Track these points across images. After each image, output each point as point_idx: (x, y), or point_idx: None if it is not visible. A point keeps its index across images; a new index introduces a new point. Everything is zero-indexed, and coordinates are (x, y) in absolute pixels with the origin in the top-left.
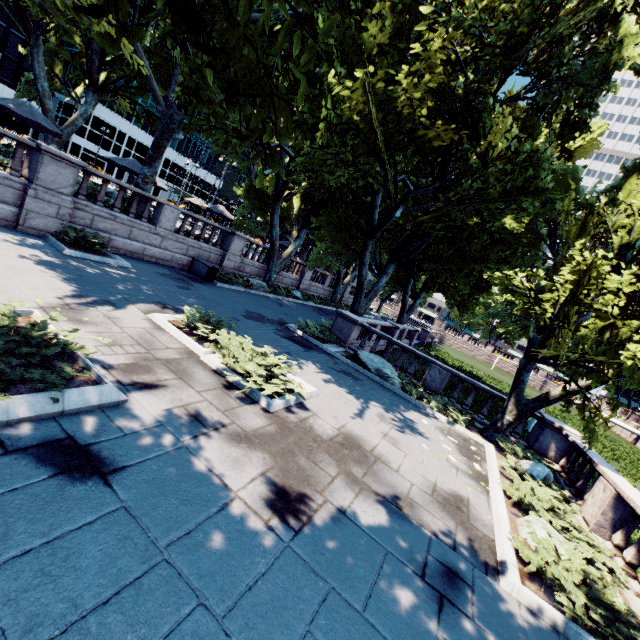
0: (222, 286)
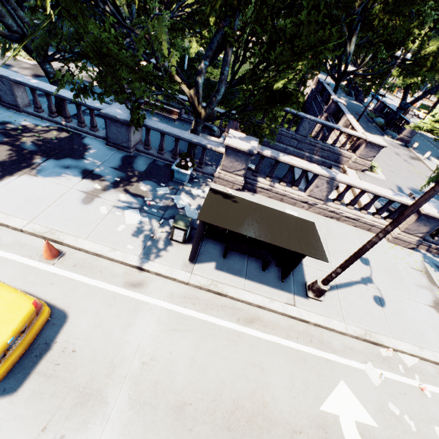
0: None
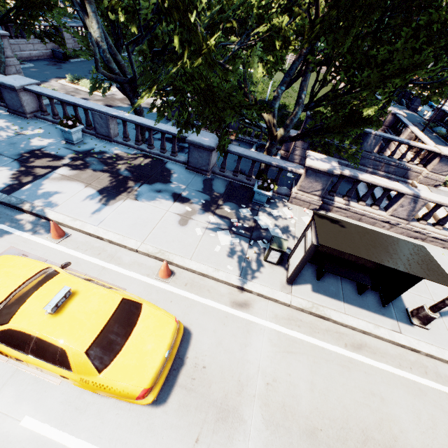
0: (73, 61)
